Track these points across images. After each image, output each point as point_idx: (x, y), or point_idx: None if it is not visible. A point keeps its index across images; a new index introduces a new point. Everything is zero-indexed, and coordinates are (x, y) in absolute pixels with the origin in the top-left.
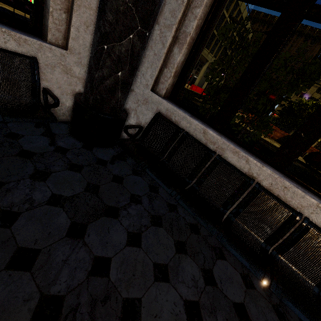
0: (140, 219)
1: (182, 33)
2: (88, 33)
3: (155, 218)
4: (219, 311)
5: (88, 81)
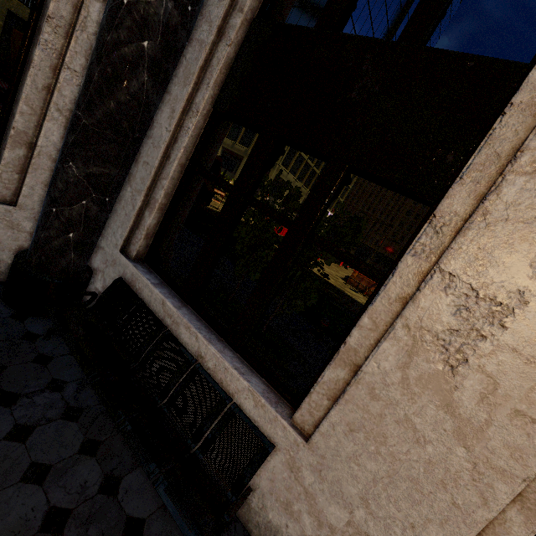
0: (47, 410)
1: (153, 198)
2: (46, 190)
3: (72, 410)
4: (98, 523)
5: (34, 239)
